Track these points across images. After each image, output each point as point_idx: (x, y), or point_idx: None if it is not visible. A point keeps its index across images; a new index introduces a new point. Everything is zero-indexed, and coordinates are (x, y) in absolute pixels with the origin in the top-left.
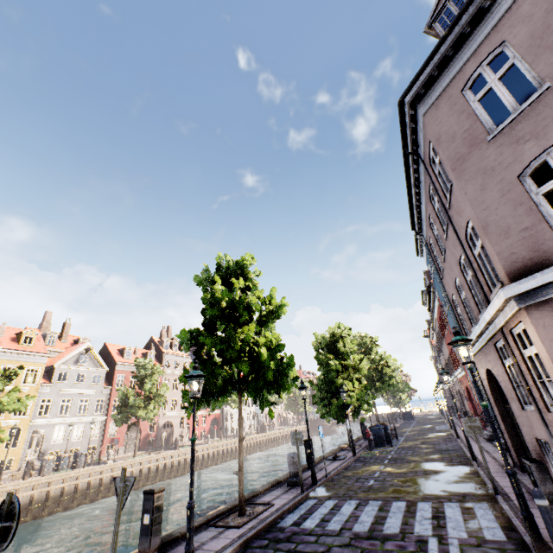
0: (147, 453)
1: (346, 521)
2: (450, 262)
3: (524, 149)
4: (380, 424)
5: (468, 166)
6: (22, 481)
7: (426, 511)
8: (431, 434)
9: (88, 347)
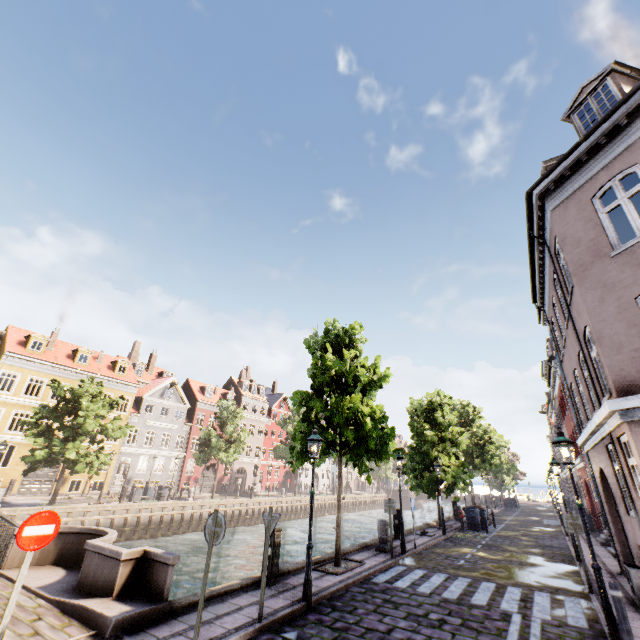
0: (221, 496)
1: (435, 588)
2: (570, 351)
3: None
4: (476, 507)
5: (590, 275)
6: (119, 504)
7: (515, 594)
8: (536, 527)
9: (173, 382)
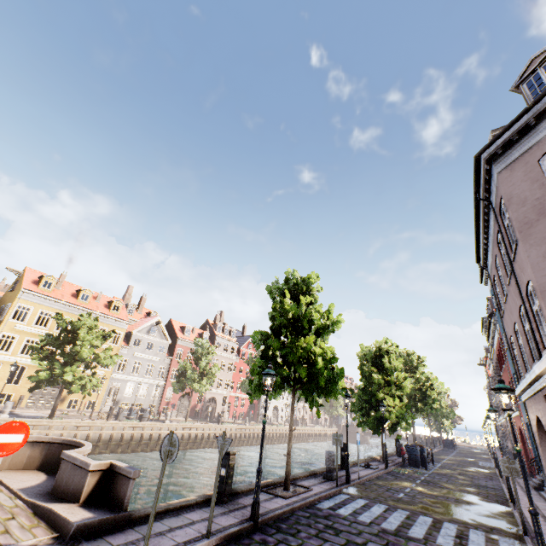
0: (194, 421)
1: (375, 518)
2: (511, 306)
3: None
4: (417, 445)
5: (535, 232)
6: (106, 421)
7: (451, 530)
8: (472, 467)
9: (158, 321)
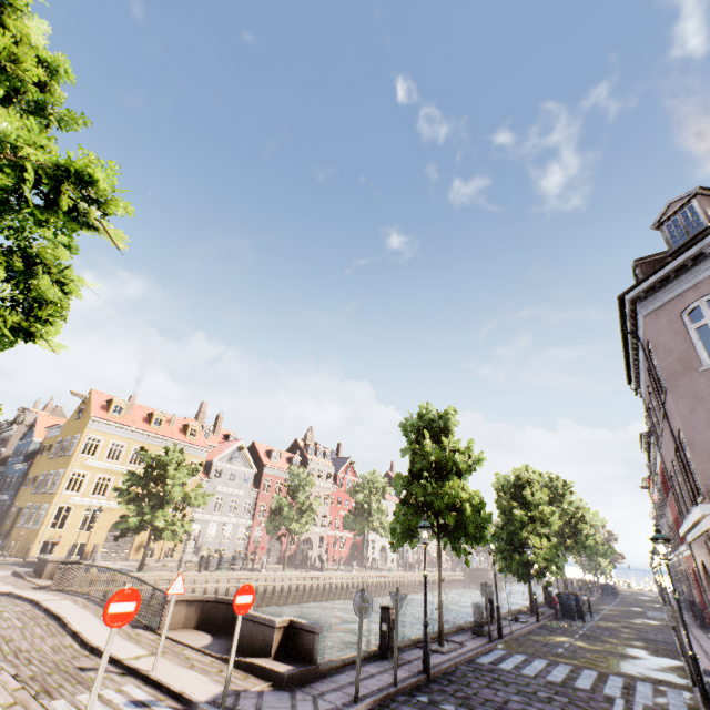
0: (289, 568)
1: (538, 671)
2: (667, 442)
3: None
4: (570, 593)
5: (681, 384)
6: (199, 573)
7: (617, 682)
8: (638, 619)
9: (241, 446)
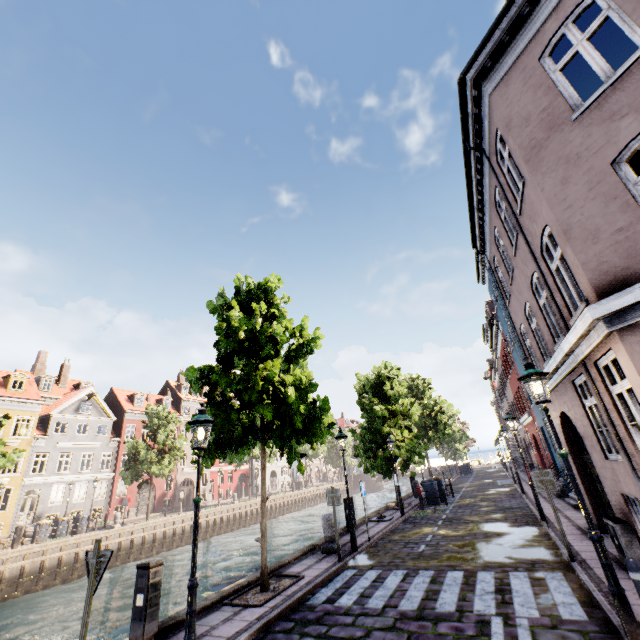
0: (163, 515)
1: (390, 596)
2: (519, 283)
3: (621, 126)
4: (433, 479)
5: (546, 155)
6: (10, 550)
7: (488, 582)
8: (492, 489)
9: (91, 393)
